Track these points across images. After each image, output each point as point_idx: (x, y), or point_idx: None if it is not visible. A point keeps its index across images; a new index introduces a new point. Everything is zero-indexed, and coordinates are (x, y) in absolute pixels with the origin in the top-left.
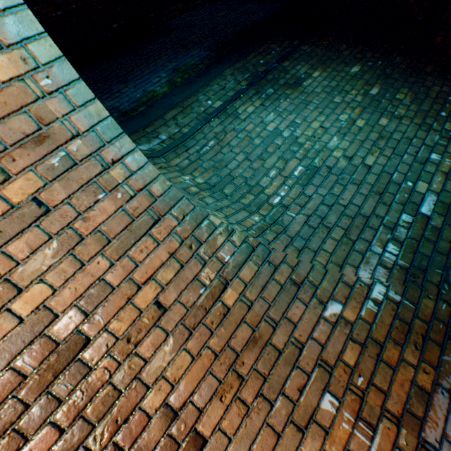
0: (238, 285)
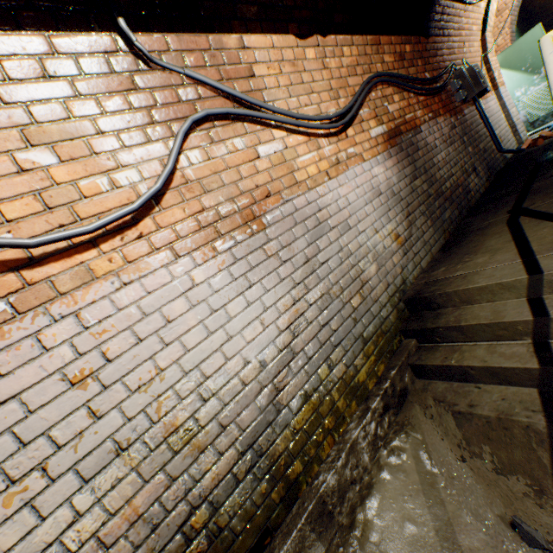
0: (512, 36)
